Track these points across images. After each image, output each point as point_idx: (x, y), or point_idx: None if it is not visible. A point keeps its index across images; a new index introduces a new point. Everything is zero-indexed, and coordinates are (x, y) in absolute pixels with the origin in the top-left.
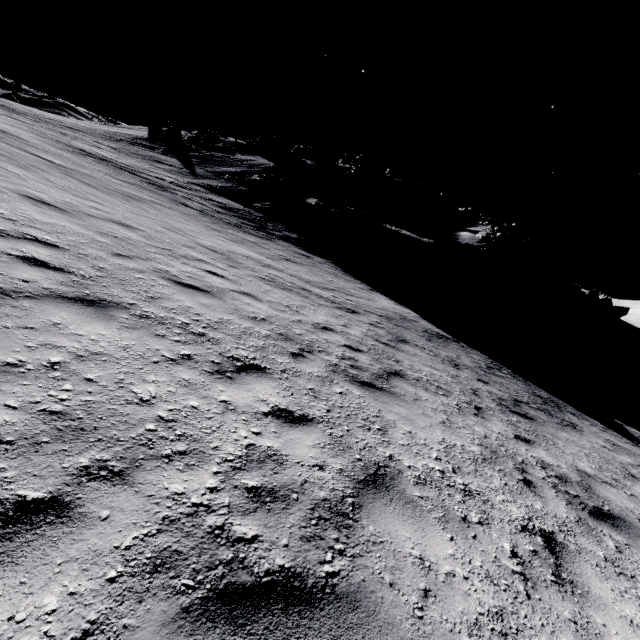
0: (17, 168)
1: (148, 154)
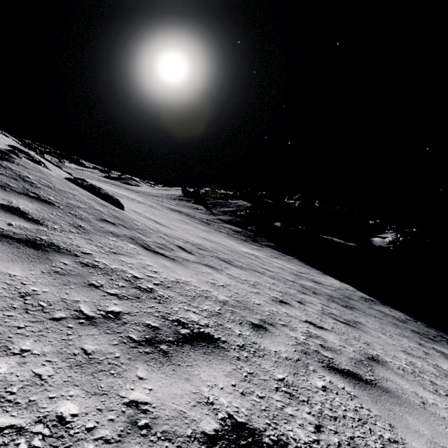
0: (182, 225)
1: (190, 205)
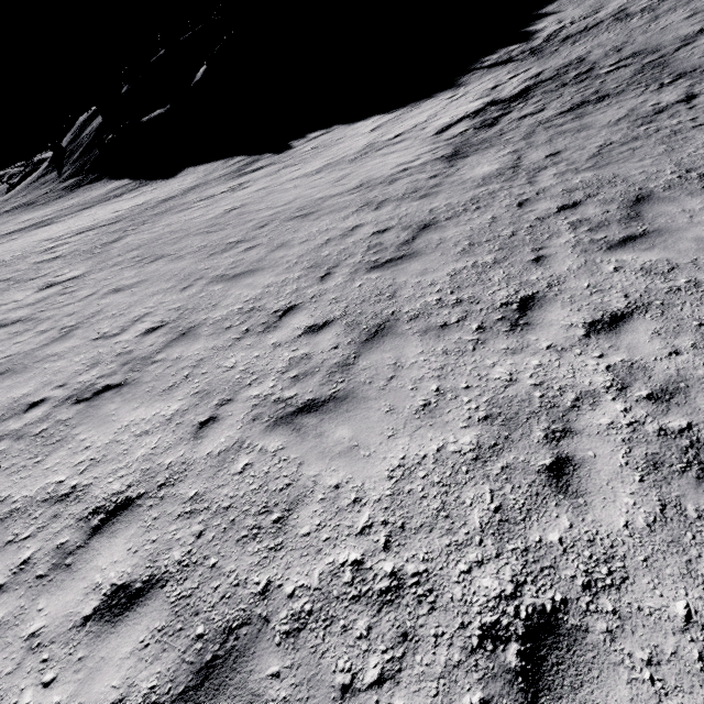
0: None
1: (41, 183)
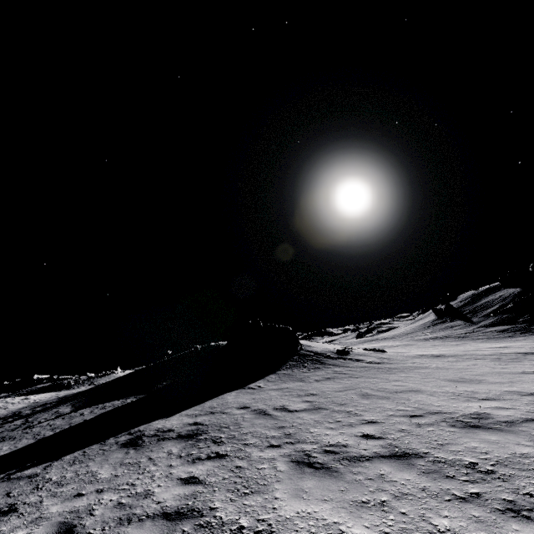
0: (429, 348)
1: (445, 326)
